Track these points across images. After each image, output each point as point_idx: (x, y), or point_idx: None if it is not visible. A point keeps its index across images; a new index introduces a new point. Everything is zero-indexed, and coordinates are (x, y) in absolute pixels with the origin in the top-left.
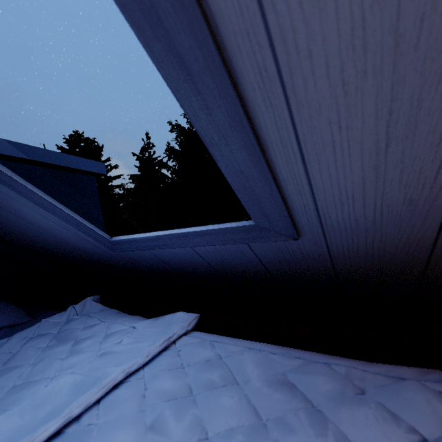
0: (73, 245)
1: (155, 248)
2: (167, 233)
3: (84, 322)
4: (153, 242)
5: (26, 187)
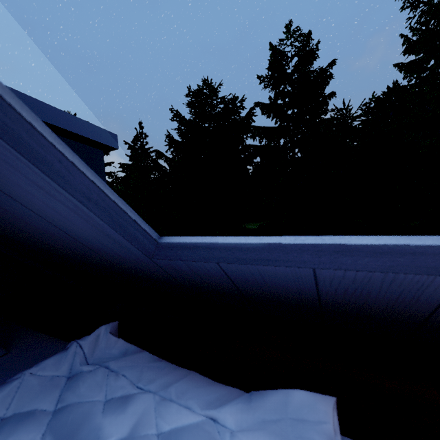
0: (82, 241)
1: (241, 262)
2: (297, 241)
3: (104, 385)
4: (248, 252)
5: (18, 113)
